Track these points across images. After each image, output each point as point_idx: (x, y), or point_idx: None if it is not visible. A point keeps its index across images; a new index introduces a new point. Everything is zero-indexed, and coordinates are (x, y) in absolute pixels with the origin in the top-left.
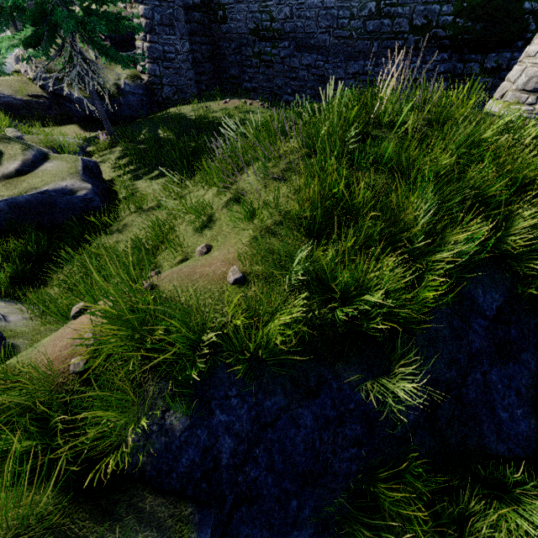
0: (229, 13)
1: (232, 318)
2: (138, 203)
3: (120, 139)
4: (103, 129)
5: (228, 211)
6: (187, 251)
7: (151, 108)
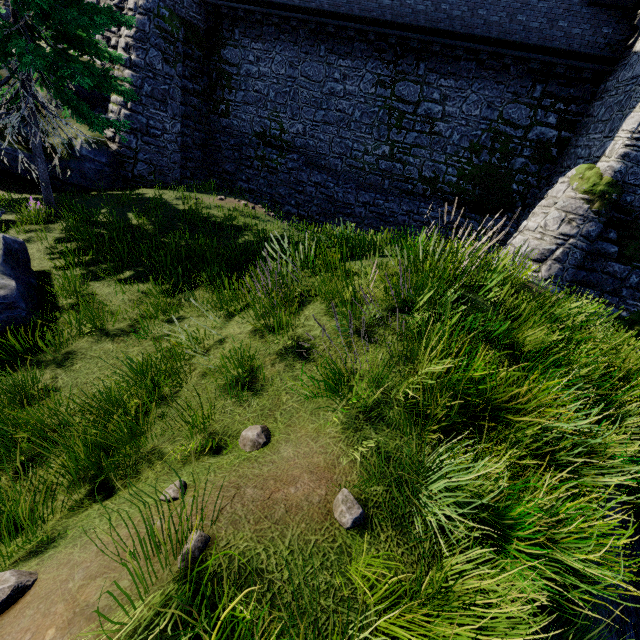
0: (233, 109)
1: (376, 617)
2: (95, 317)
3: (63, 214)
4: (31, 192)
5: (286, 369)
6: (213, 429)
7: (114, 183)
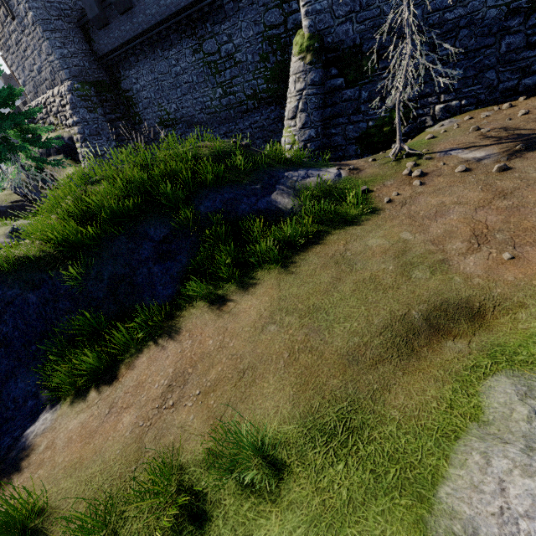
0: (142, 116)
1: None
2: None
3: None
4: None
5: None
6: None
7: None
